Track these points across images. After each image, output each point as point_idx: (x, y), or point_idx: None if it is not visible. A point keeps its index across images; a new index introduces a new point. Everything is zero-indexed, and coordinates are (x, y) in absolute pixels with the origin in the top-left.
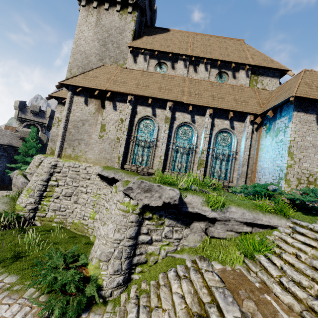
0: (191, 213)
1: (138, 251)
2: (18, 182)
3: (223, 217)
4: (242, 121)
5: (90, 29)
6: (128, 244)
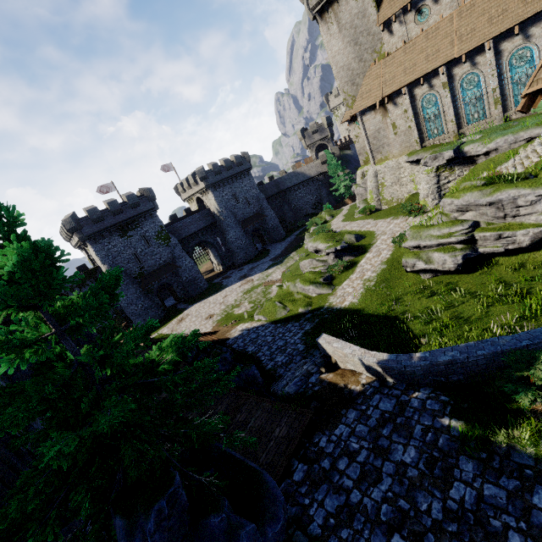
0: (471, 157)
1: (443, 189)
2: (359, 192)
3: (491, 149)
4: (541, 21)
5: (337, 39)
6: (435, 187)
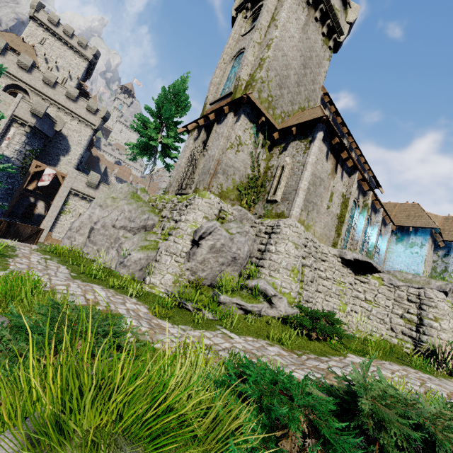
0: None
1: None
2: (240, 249)
3: None
4: (384, 226)
5: (298, 28)
6: None
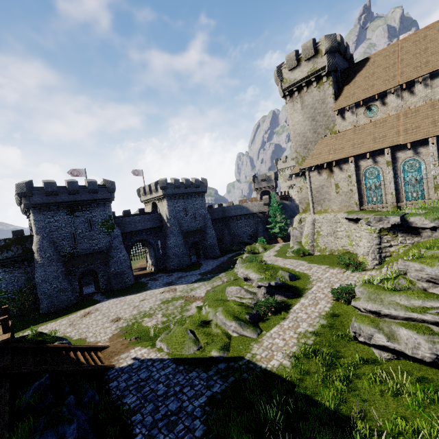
0: (416, 228)
1: (384, 251)
2: (295, 234)
3: None
4: None
5: (299, 113)
6: (376, 247)
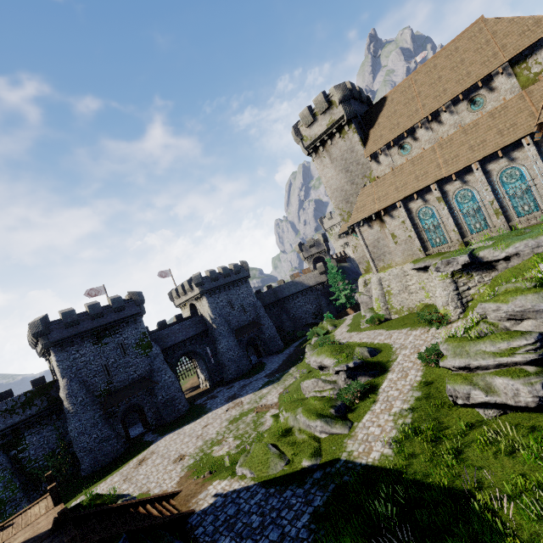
0: (488, 262)
1: (464, 296)
2: (363, 300)
3: (511, 254)
4: (521, 147)
5: (330, 168)
6: (454, 294)
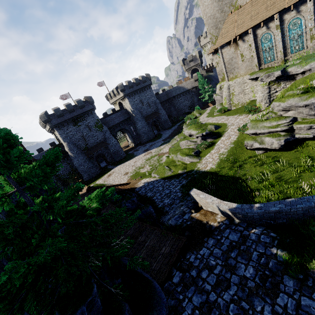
0: (292, 75)
1: (272, 96)
2: (218, 98)
3: (306, 70)
4: None
5: None
6: (267, 95)
